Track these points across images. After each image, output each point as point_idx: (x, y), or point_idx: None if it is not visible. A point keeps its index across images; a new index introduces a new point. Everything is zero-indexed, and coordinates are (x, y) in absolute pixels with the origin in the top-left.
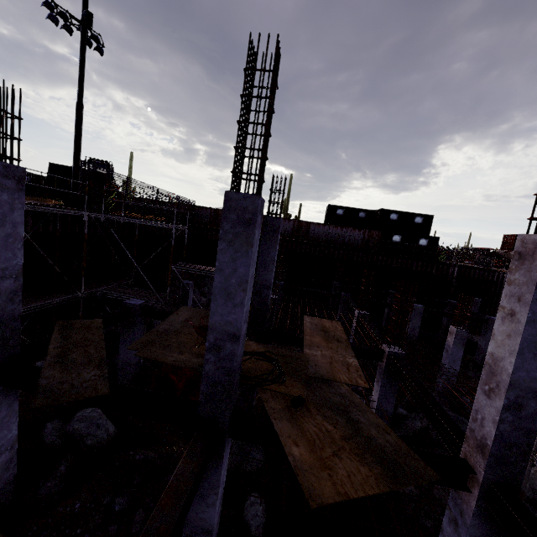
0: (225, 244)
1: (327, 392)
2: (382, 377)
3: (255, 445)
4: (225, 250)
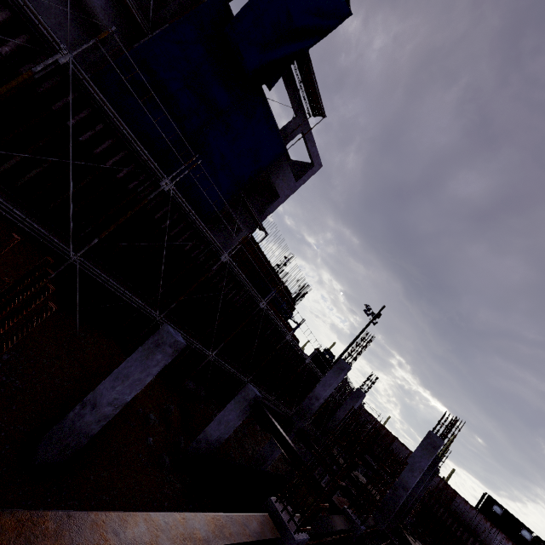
0: None
1: None
2: None
3: None
4: None
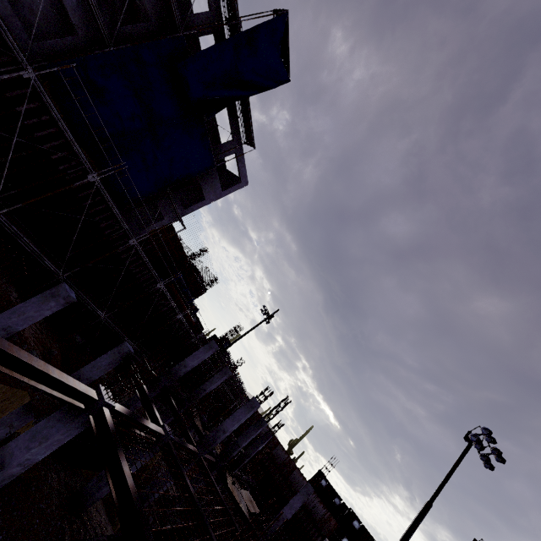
0: (254, 425)
1: (240, 495)
2: None
3: None
4: (253, 427)
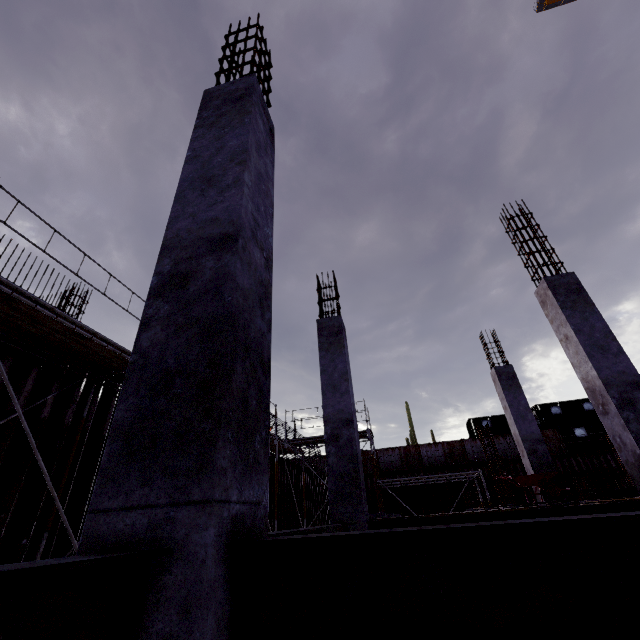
0: (568, 311)
1: None
2: None
3: None
4: (571, 315)
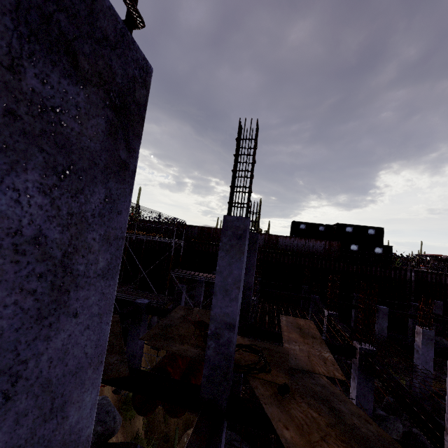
0: (223, 253)
1: (308, 382)
2: (357, 374)
3: (243, 441)
4: (223, 257)
